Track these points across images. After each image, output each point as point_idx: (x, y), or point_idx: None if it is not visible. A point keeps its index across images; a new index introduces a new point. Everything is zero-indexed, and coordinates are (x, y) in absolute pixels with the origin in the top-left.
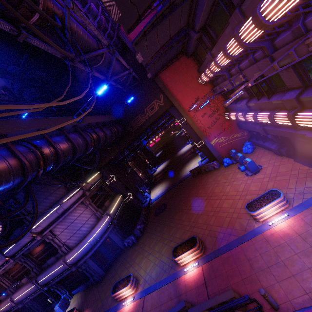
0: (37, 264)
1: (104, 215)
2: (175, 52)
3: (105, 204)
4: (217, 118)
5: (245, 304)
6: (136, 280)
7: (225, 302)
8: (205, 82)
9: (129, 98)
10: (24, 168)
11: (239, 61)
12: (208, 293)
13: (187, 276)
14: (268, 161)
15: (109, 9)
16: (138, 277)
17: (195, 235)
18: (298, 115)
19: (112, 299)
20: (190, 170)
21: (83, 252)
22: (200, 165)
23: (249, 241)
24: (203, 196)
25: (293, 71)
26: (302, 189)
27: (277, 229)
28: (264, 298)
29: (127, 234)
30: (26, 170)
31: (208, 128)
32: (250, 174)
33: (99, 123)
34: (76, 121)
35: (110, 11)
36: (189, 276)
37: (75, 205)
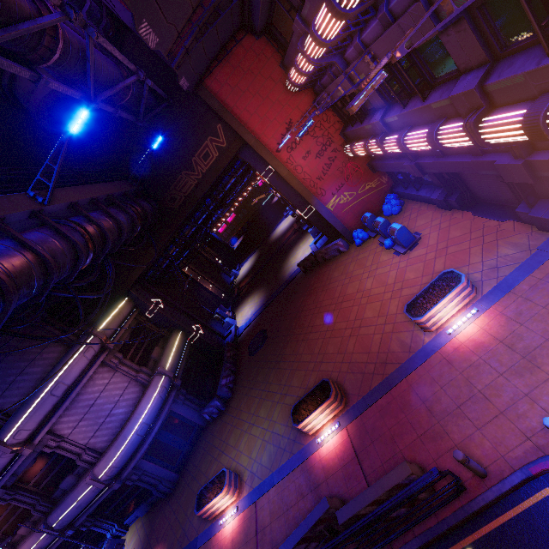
0: (40, 496)
1: (153, 376)
2: (228, 26)
3: (153, 356)
4: (331, 157)
5: (434, 483)
6: (236, 476)
7: (398, 485)
8: (299, 86)
9: (155, 140)
10: None
11: (361, 26)
12: (365, 473)
13: (324, 451)
14: (430, 222)
15: None
16: (239, 470)
17: (325, 376)
18: (484, 122)
19: (199, 518)
20: (299, 263)
21: (128, 453)
22: (314, 252)
23: (419, 368)
24: (327, 304)
25: (470, 28)
26: (494, 261)
27: (463, 338)
28: (464, 465)
29: (206, 398)
30: None
31: (318, 180)
32: (403, 251)
33: (99, 200)
34: (36, 202)
35: None
36: (328, 450)
37: (90, 373)
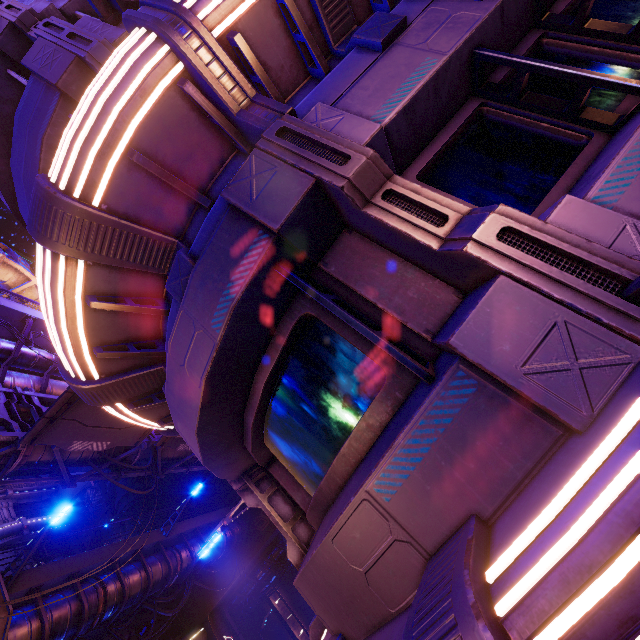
0: None
1: None
2: None
3: None
4: None
5: None
6: None
7: None
8: None
9: None
10: (82, 614)
11: None
12: None
13: None
14: None
15: (185, 449)
16: None
17: None
18: None
19: None
20: None
21: None
22: None
23: None
24: None
25: None
26: None
27: None
28: None
29: None
30: (83, 616)
31: None
32: None
33: (201, 527)
34: (162, 535)
35: (186, 449)
36: None
37: None
